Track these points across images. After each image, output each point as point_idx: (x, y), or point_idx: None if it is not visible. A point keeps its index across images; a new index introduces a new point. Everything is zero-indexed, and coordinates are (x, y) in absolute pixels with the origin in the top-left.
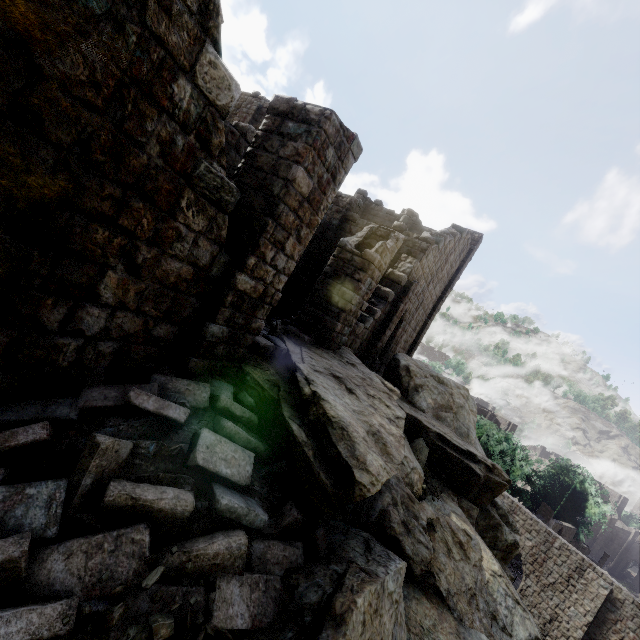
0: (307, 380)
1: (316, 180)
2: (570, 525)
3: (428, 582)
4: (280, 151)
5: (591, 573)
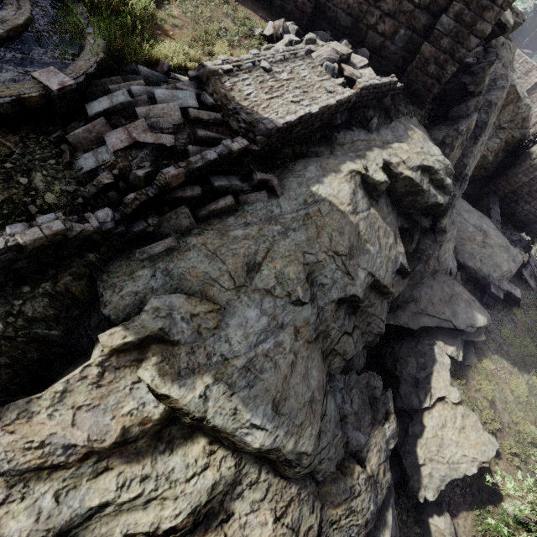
0: None
1: None
2: (529, 51)
3: None
4: None
5: (534, 72)
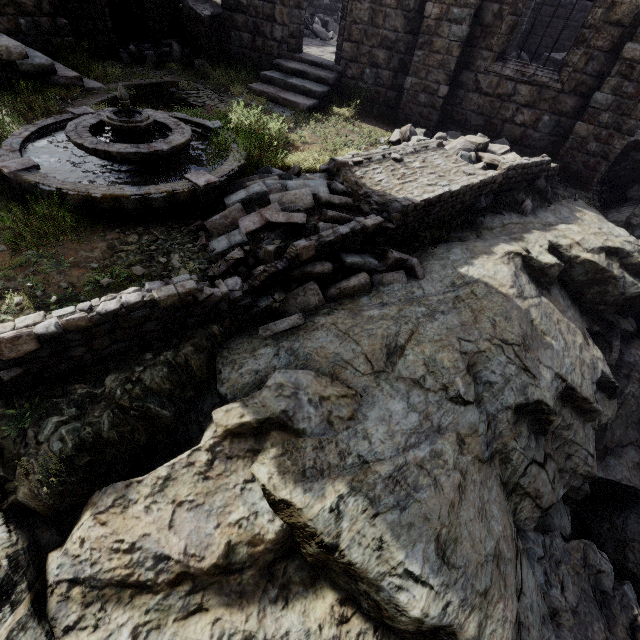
0: None
1: None
2: None
3: None
4: None
5: None
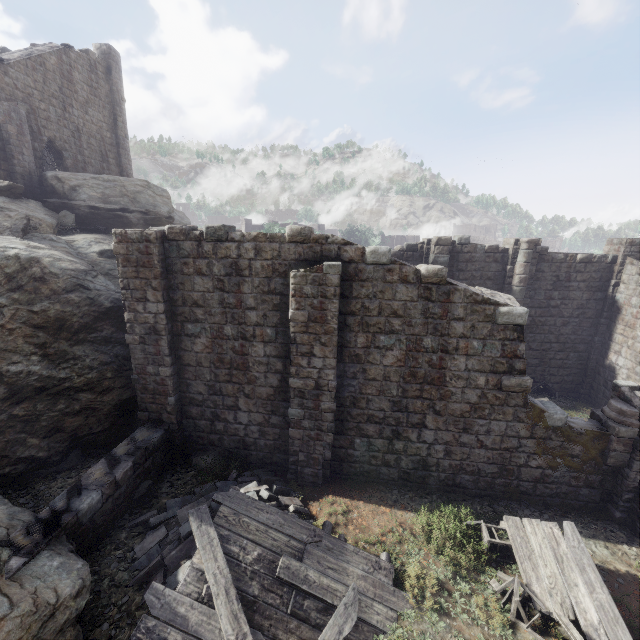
0: None
1: None
2: None
3: None
4: None
5: None
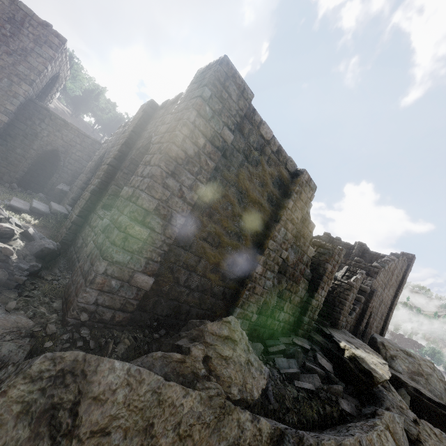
0: (339, 341)
1: (332, 265)
2: None
3: (419, 445)
4: (319, 258)
5: None
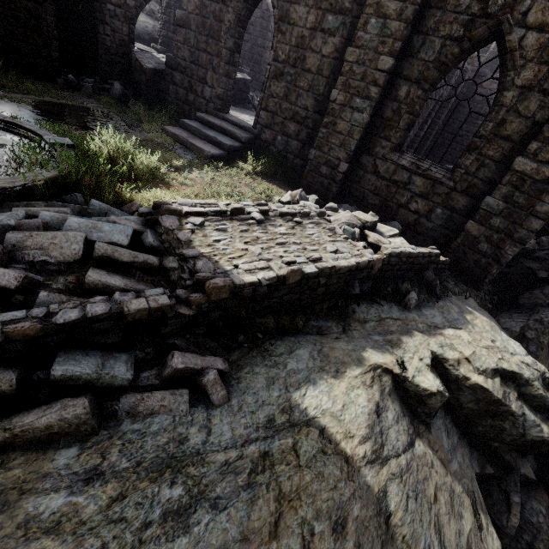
0: None
1: None
2: None
3: None
4: None
5: None
